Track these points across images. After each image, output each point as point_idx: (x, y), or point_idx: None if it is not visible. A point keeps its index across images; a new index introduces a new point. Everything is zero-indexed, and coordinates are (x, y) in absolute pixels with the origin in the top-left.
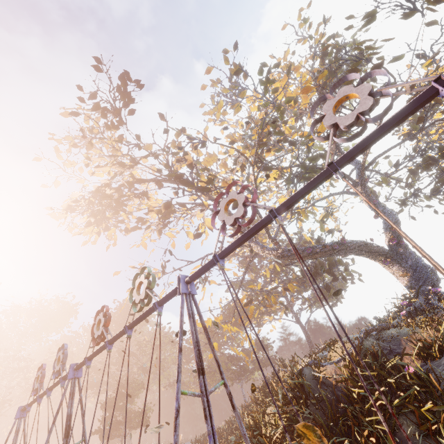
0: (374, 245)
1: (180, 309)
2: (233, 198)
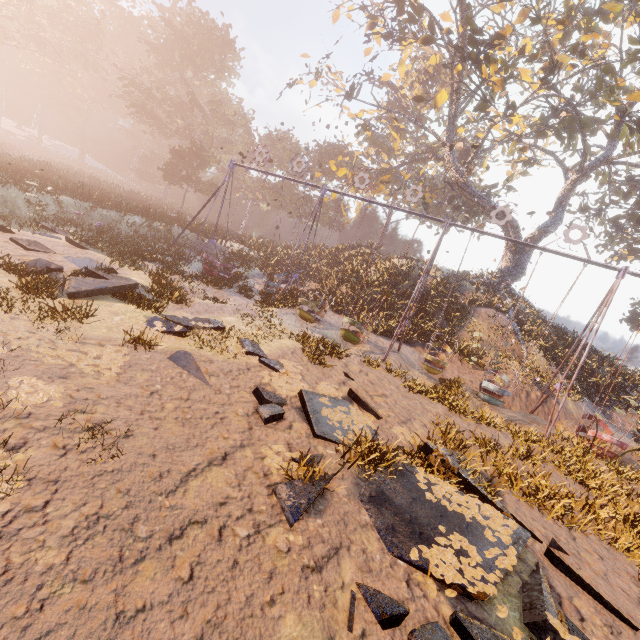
0: (519, 233)
1: (441, 236)
2: (506, 212)
